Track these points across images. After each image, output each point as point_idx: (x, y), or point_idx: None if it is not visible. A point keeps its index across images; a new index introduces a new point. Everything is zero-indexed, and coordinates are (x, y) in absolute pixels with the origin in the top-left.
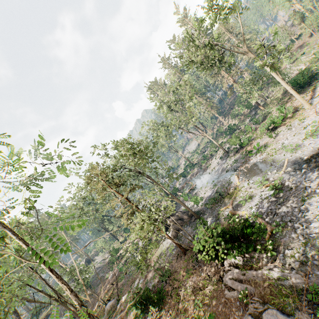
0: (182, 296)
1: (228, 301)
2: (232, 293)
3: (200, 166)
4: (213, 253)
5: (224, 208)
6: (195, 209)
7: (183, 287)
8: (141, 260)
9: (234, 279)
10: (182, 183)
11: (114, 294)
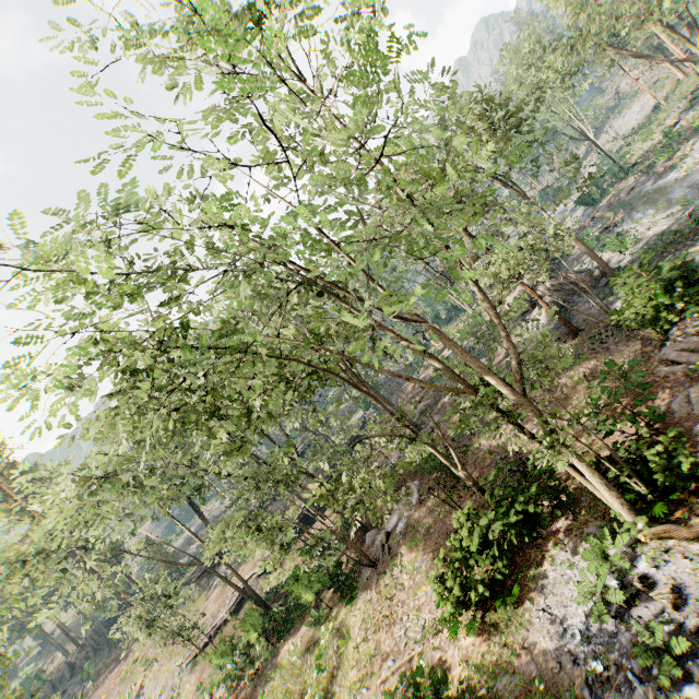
0: (562, 385)
1: (660, 379)
2: (672, 368)
3: (648, 169)
4: (646, 314)
5: (698, 246)
6: (612, 265)
7: (566, 375)
8: (495, 324)
9: (684, 352)
10: (581, 221)
11: (427, 398)
